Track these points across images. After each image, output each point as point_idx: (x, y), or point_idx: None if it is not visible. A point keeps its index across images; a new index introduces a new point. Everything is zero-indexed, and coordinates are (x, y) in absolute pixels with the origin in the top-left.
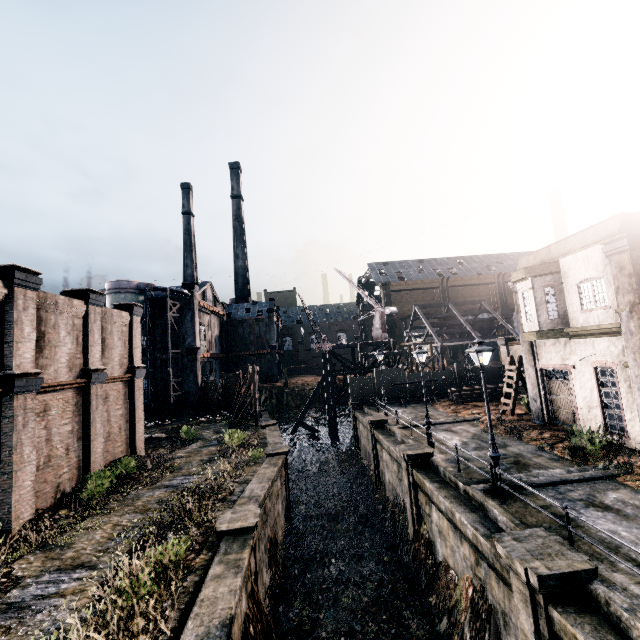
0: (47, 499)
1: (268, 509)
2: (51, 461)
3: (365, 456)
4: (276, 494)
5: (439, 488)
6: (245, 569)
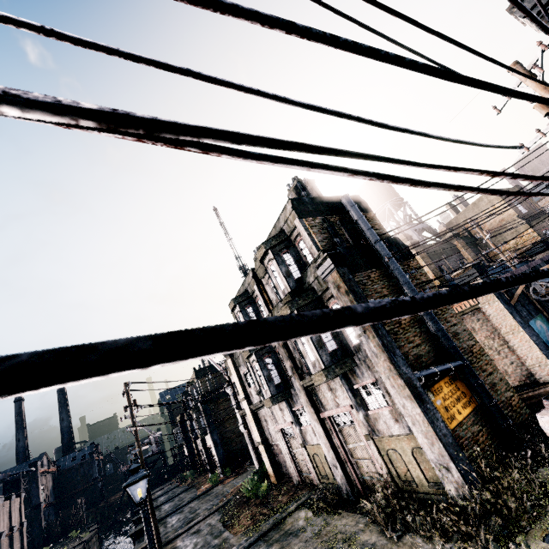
0: None
1: (90, 545)
2: None
3: None
4: (94, 542)
5: None
6: (83, 545)
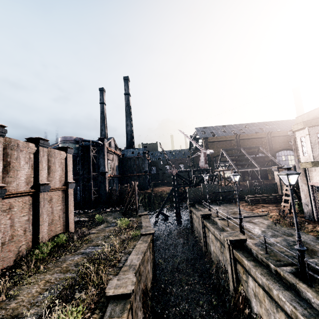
0: (10, 261)
1: (141, 271)
2: (13, 238)
3: (197, 233)
4: (147, 260)
5: (255, 266)
6: None
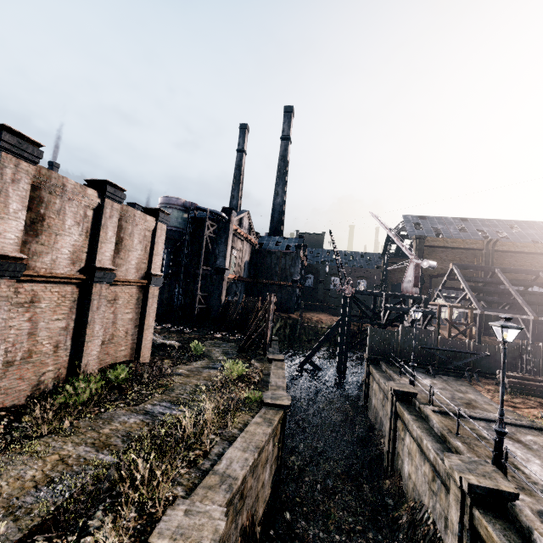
0: (20, 397)
1: (248, 489)
2: (32, 357)
3: (374, 420)
4: (264, 461)
5: None
6: None
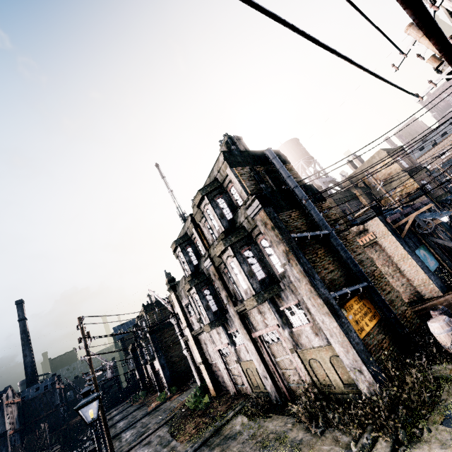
0: None
1: None
2: None
3: None
4: None
5: None
6: None
